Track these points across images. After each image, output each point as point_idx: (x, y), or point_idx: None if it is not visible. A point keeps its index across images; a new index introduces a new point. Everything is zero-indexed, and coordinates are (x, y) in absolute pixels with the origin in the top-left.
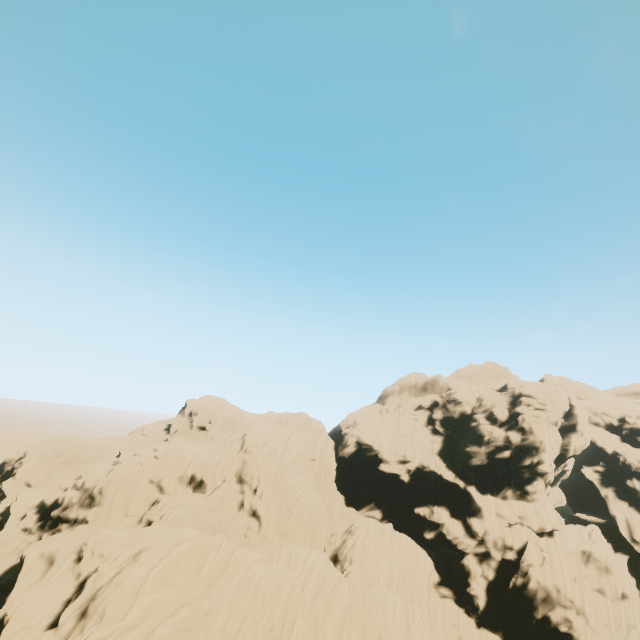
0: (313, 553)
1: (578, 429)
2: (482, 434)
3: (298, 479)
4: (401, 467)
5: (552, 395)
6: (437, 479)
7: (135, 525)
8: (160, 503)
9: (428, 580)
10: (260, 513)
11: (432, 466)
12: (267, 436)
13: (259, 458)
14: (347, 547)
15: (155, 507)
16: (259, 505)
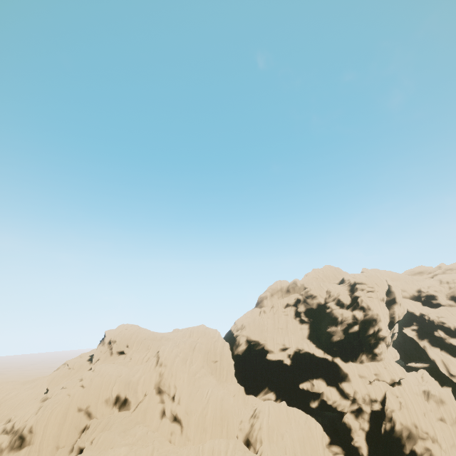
0: (231, 443)
1: (397, 301)
2: (336, 316)
3: (207, 380)
4: (283, 354)
5: (376, 280)
6: (311, 357)
7: (67, 455)
8: (89, 428)
9: (321, 443)
10: (180, 417)
11: (306, 348)
12: (177, 349)
13: (173, 368)
14: (255, 430)
15: (85, 433)
16: (178, 410)
